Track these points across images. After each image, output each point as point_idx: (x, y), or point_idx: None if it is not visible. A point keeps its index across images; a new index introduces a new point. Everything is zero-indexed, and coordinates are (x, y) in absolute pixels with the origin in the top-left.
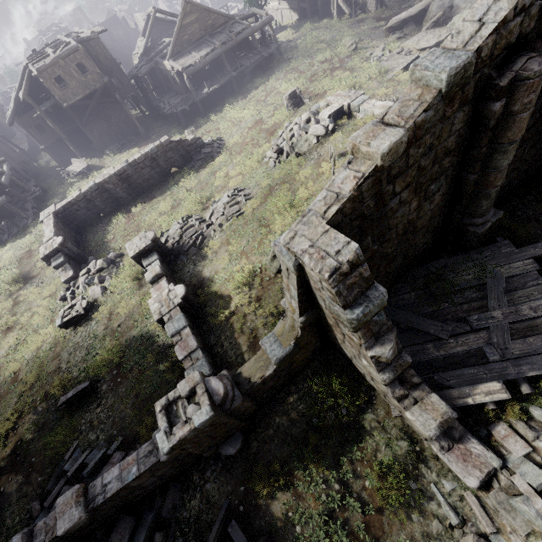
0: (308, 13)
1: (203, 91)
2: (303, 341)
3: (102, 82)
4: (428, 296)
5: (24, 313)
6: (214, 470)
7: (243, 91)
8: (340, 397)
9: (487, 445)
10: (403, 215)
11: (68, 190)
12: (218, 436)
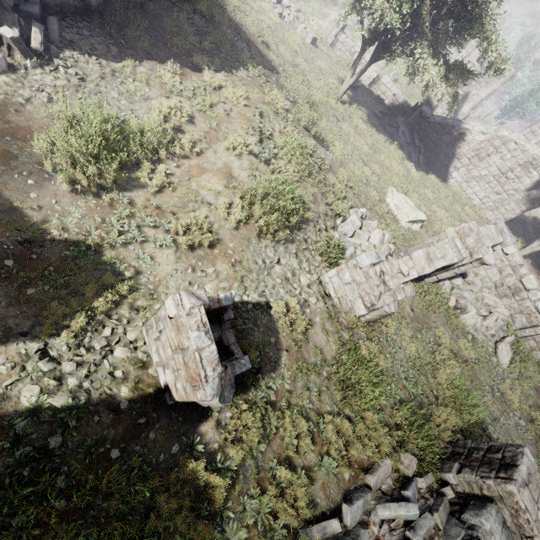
0: None
1: None
2: None
3: None
4: None
5: None
6: None
7: None
8: None
9: None
10: None
11: None
12: None
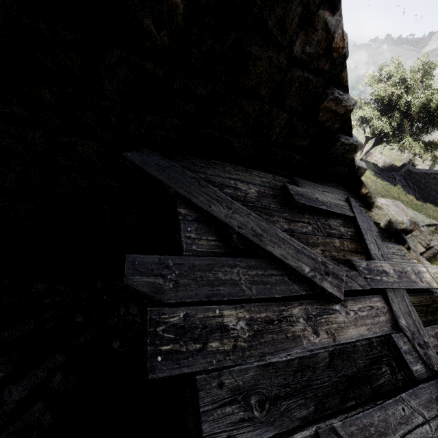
0: None
1: None
2: None
3: None
4: None
5: None
6: None
7: None
8: None
9: None
10: None
11: None
12: None
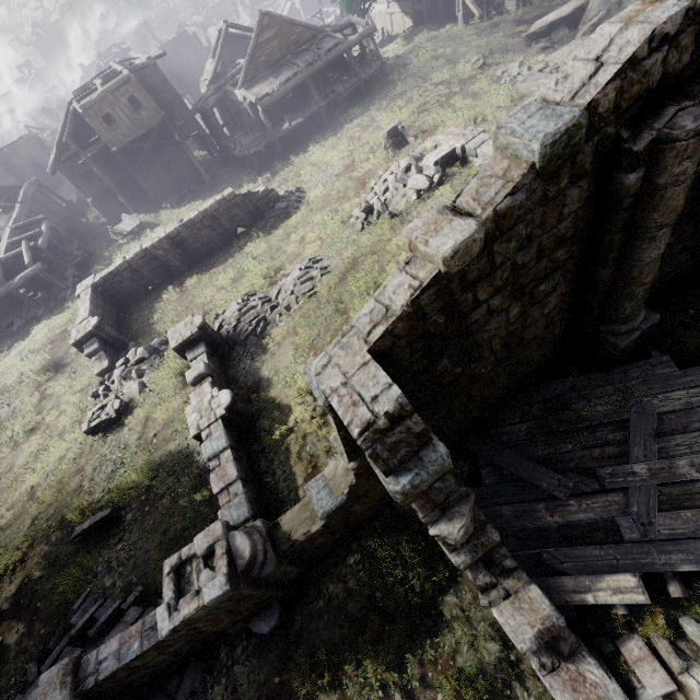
0: (425, 18)
1: (283, 126)
2: (362, 489)
3: (158, 119)
4: (545, 431)
5: (50, 411)
6: (246, 647)
7: (334, 124)
8: (414, 567)
9: (612, 668)
10: (498, 326)
11: (115, 255)
12: (245, 610)
